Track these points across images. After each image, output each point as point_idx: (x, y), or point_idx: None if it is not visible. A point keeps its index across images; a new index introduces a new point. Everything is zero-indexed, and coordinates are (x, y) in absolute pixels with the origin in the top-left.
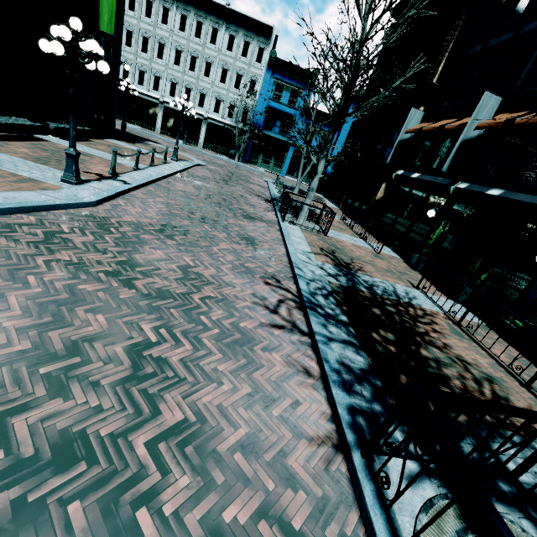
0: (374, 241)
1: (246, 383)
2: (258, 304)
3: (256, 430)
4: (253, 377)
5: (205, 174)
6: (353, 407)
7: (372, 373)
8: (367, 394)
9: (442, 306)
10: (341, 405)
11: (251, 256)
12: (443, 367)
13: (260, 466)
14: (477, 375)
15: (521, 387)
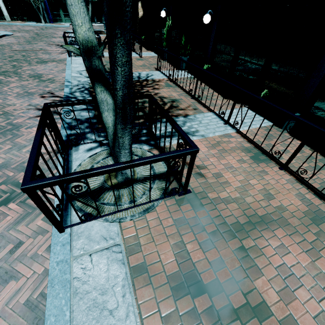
0: (144, 50)
1: (9, 145)
2: (31, 109)
3: (10, 159)
4: (15, 141)
5: (10, 41)
6: (71, 134)
7: (93, 118)
8: (83, 127)
9: (166, 74)
10: (63, 135)
11: (35, 85)
12: (146, 104)
13: (8, 170)
14: (167, 101)
15: (191, 99)
